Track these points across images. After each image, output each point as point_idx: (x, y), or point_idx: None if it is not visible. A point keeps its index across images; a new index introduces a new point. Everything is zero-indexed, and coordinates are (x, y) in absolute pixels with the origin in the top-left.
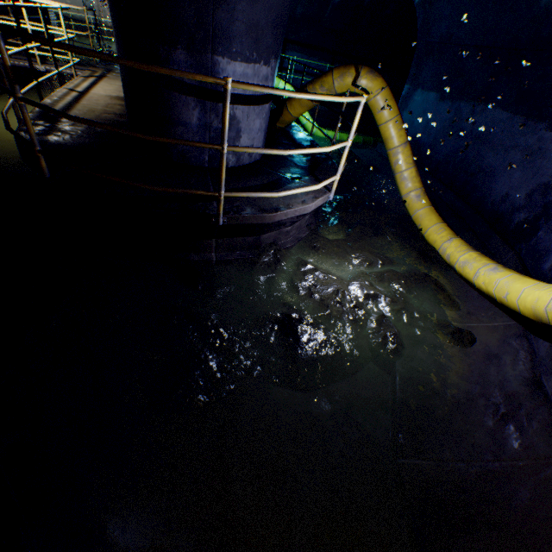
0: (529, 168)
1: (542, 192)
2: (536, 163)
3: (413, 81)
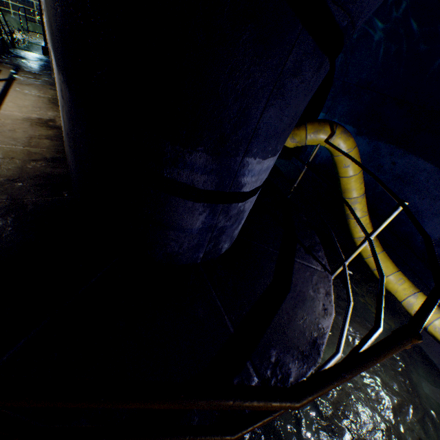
0: None
1: None
2: None
3: (329, 111)
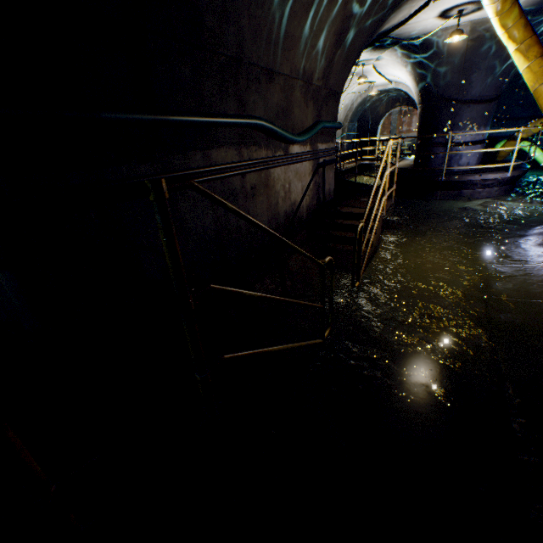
0: None
1: None
2: None
3: None
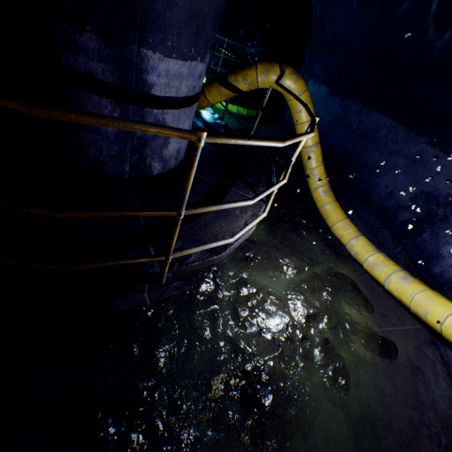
0: (411, 174)
1: (425, 199)
2: (418, 172)
3: (306, 71)
